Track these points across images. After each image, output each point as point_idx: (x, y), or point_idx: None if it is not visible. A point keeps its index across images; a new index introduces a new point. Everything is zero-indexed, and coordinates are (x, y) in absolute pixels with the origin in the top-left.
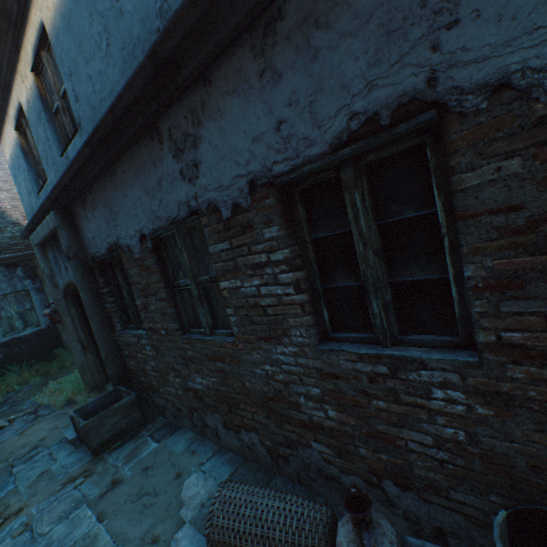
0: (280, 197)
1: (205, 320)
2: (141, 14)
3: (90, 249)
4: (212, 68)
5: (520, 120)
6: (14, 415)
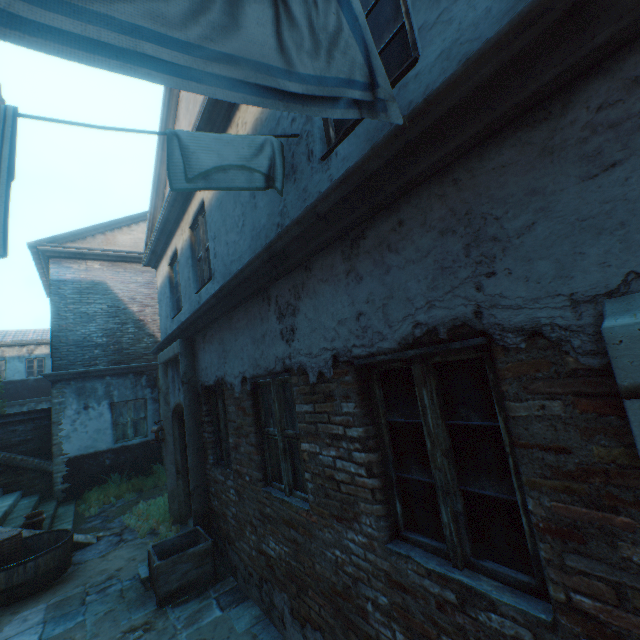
0: (358, 376)
1: (286, 477)
2: (268, 210)
3: (201, 376)
4: (312, 259)
5: (555, 367)
6: (102, 532)
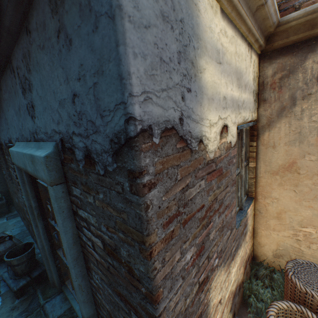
0: None
1: None
2: None
3: None
4: None
5: None
6: None
